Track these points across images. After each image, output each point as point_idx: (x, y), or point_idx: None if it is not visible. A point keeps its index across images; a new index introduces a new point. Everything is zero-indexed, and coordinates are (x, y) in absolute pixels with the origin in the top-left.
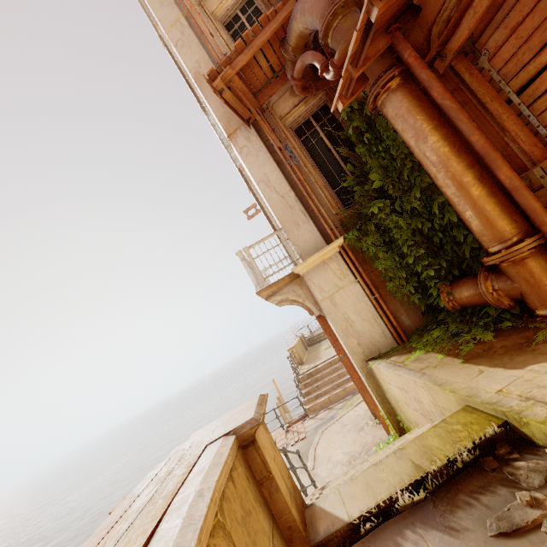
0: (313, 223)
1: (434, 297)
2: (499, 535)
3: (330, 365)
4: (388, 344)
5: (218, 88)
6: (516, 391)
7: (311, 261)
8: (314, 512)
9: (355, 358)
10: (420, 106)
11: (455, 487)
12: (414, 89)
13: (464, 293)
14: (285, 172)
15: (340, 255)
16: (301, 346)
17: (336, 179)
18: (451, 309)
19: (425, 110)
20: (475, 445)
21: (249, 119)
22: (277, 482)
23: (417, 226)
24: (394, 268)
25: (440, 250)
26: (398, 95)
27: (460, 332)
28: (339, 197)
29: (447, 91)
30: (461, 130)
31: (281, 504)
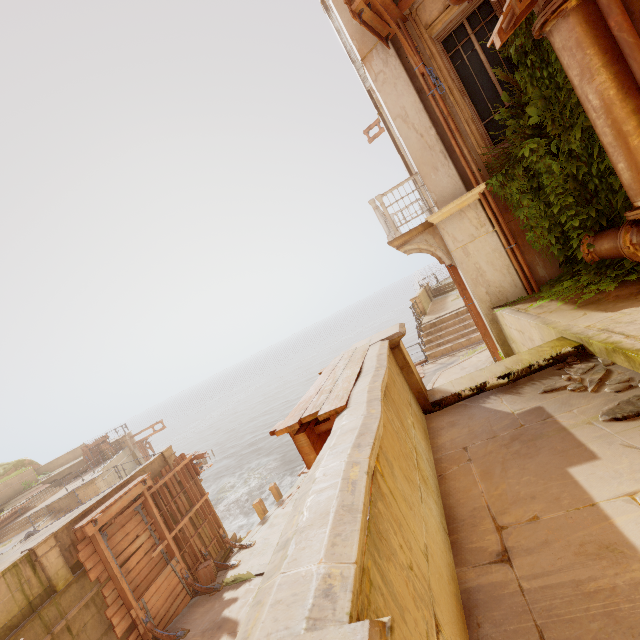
0: (453, 166)
1: (573, 249)
2: (543, 393)
3: (456, 316)
4: (517, 293)
5: (357, 10)
6: (599, 326)
7: (447, 209)
8: (433, 391)
9: (481, 306)
10: (594, 36)
11: (529, 378)
12: (592, 12)
13: (604, 246)
14: (427, 103)
15: (480, 202)
16: (425, 297)
17: (487, 107)
18: (589, 261)
19: (598, 42)
20: (552, 357)
21: (388, 35)
22: (412, 369)
23: (572, 170)
24: (537, 217)
25: (593, 198)
26: (570, 22)
27: (589, 284)
28: (488, 130)
29: (627, 19)
30: (632, 70)
31: (414, 380)
